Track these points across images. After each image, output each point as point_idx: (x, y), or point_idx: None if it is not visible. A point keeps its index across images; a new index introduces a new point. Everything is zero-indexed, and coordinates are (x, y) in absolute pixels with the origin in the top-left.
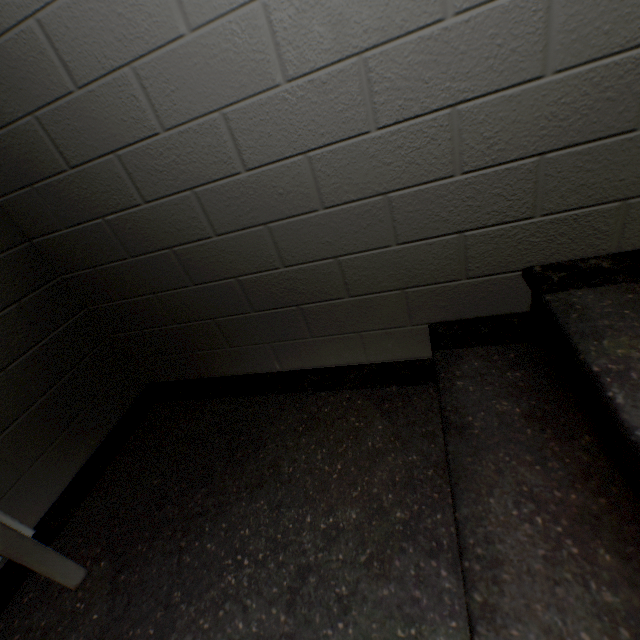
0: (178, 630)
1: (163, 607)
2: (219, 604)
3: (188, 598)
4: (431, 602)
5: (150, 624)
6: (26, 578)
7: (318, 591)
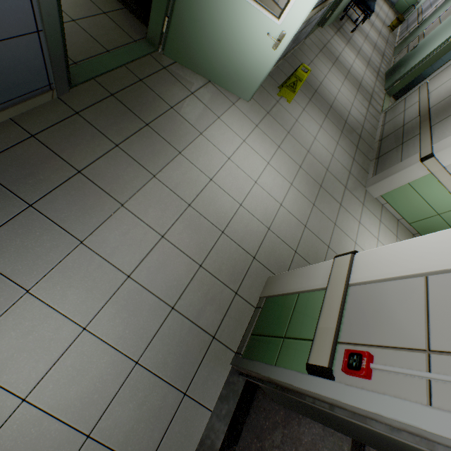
0: (302, 425)
1: (297, 417)
2: (309, 422)
3: (303, 418)
4: (345, 439)
5: (295, 421)
6: (257, 388)
7: (328, 428)
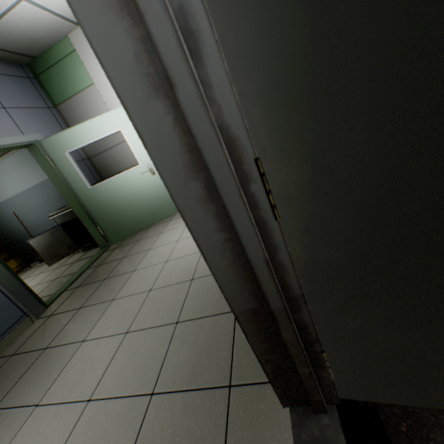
0: None
1: None
2: None
3: None
4: None
5: None
6: (377, 414)
7: None
